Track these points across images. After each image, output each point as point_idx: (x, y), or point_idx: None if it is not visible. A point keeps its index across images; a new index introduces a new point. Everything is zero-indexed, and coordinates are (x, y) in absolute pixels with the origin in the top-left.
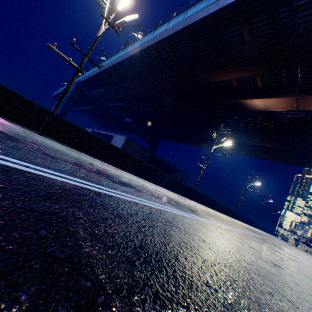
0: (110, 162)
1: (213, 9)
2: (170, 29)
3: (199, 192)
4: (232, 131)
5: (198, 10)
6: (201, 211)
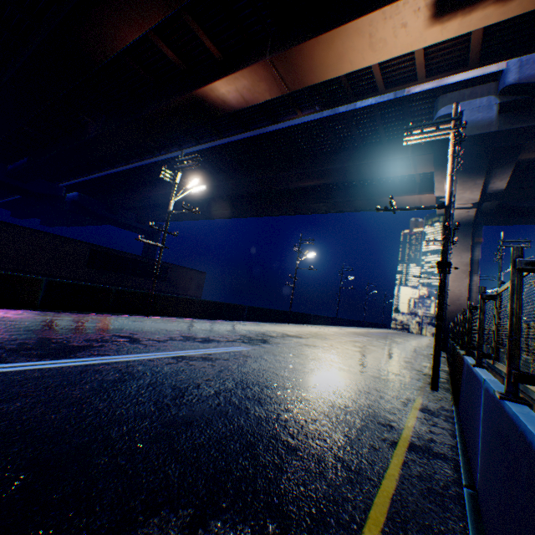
0: None
1: None
2: None
3: (175, 296)
4: (198, 159)
5: None
6: None
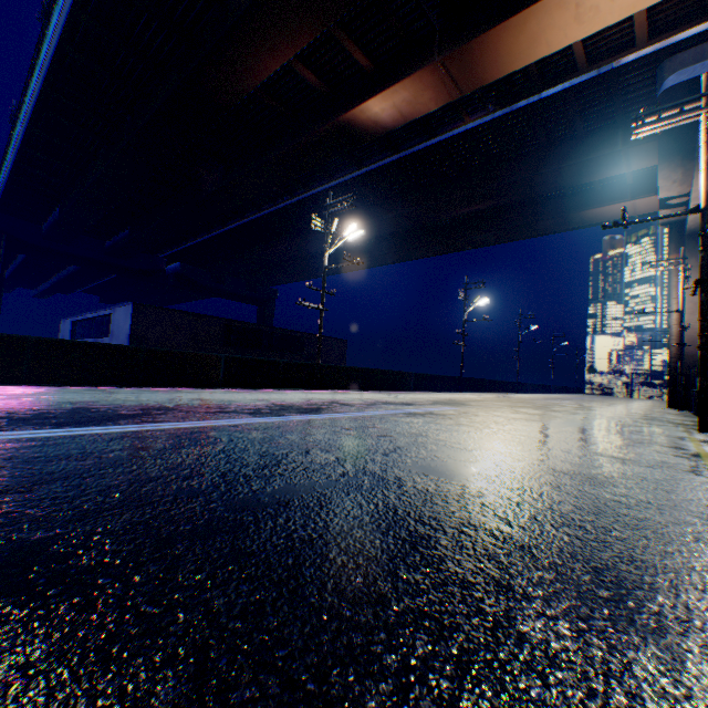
0: None
1: None
2: None
3: (339, 366)
4: (353, 199)
5: None
6: (227, 408)
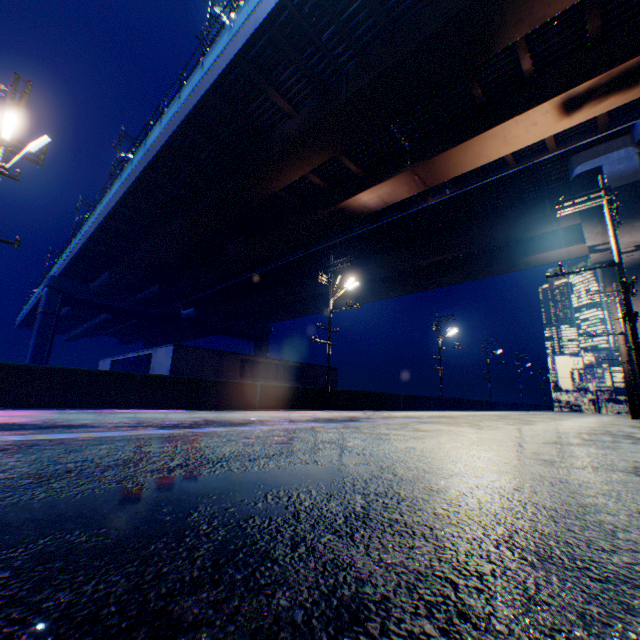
0: (113, 404)
1: (210, 80)
2: (166, 130)
3: (343, 390)
4: (350, 260)
5: (193, 89)
6: (293, 419)
